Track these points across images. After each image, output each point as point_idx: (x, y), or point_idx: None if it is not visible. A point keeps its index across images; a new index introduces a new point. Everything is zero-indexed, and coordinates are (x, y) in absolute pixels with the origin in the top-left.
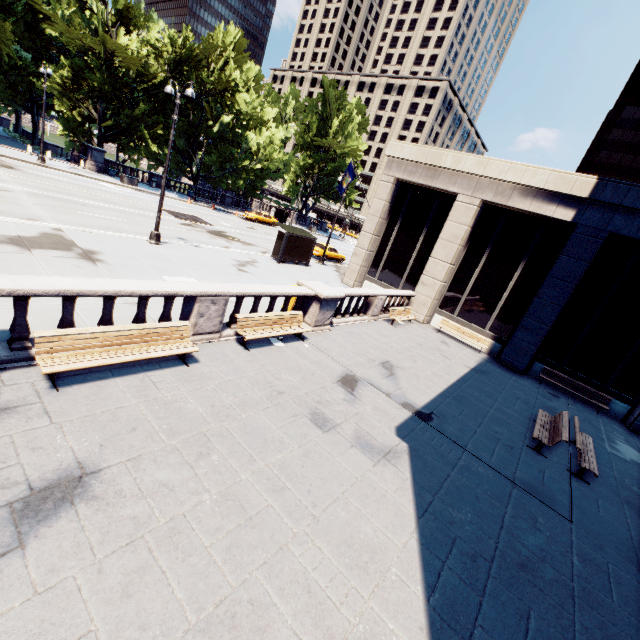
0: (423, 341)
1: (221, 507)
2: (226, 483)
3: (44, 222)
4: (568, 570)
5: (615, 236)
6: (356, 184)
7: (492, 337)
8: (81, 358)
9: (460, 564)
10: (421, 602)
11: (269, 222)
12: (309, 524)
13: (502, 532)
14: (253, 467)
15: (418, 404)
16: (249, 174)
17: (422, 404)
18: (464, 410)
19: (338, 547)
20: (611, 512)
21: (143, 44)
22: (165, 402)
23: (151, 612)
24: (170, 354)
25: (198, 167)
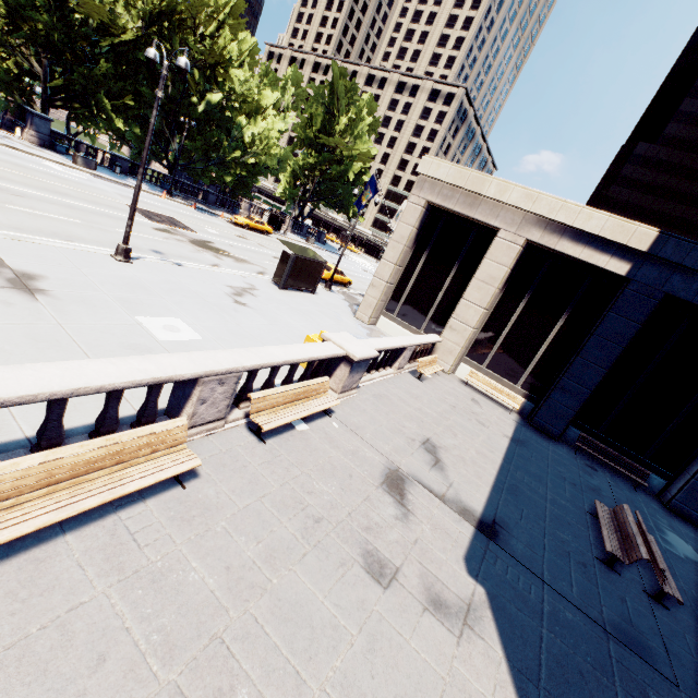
0: (455, 401)
1: None
2: None
3: None
4: None
5: (670, 297)
6: (376, 200)
7: (524, 395)
8: (3, 519)
9: None
10: None
11: (262, 230)
12: None
13: None
14: None
15: (477, 509)
16: (240, 169)
17: (480, 508)
18: (523, 510)
19: None
20: None
21: None
22: (153, 576)
23: None
24: (159, 480)
25: (176, 153)
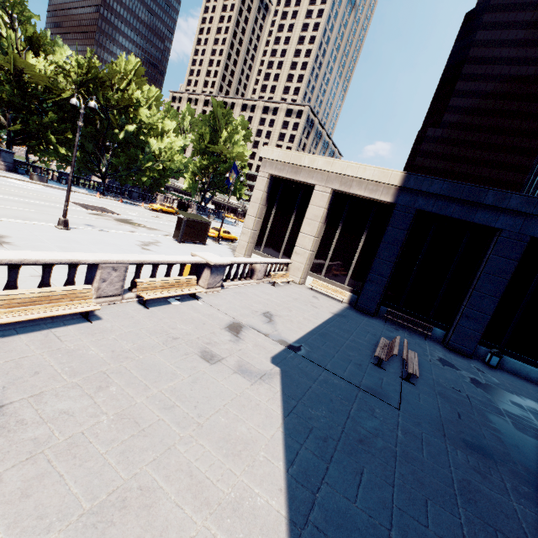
0: (298, 296)
1: (117, 424)
2: (122, 406)
3: None
4: (394, 440)
5: (420, 211)
6: (241, 179)
7: (350, 290)
8: None
9: (314, 444)
10: (282, 472)
11: (172, 212)
12: (194, 429)
13: (348, 421)
14: (148, 393)
15: (290, 340)
16: (153, 173)
17: (294, 340)
18: (326, 342)
19: (218, 443)
20: (428, 401)
21: (52, 65)
22: (68, 351)
23: (48, 505)
24: (73, 312)
25: (106, 167)
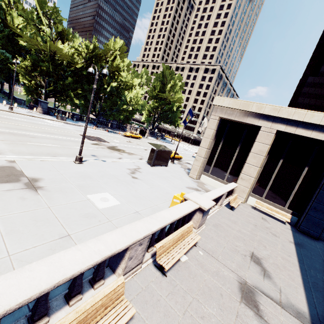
0: (254, 221)
1: None
2: None
3: (3, 155)
4: None
5: None
6: (192, 119)
7: (290, 212)
8: None
9: None
10: None
11: (137, 137)
12: None
13: None
14: None
15: (304, 310)
16: (126, 112)
17: (306, 309)
18: None
19: None
20: None
21: (71, 48)
22: None
23: None
24: None
25: (99, 109)
